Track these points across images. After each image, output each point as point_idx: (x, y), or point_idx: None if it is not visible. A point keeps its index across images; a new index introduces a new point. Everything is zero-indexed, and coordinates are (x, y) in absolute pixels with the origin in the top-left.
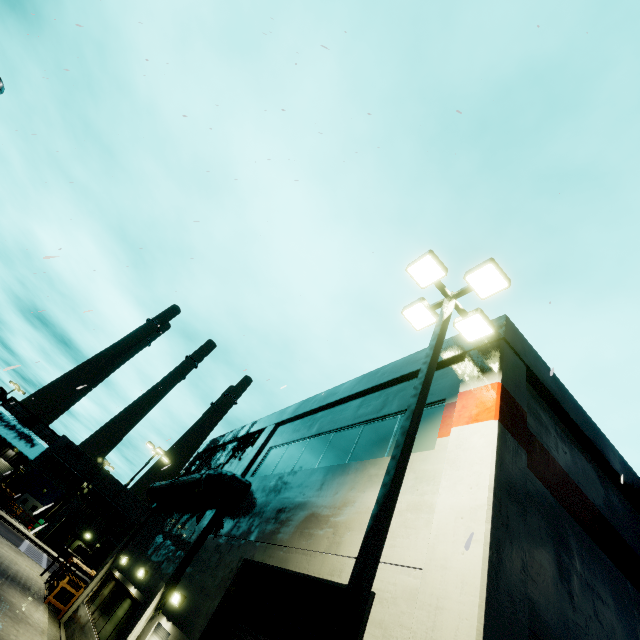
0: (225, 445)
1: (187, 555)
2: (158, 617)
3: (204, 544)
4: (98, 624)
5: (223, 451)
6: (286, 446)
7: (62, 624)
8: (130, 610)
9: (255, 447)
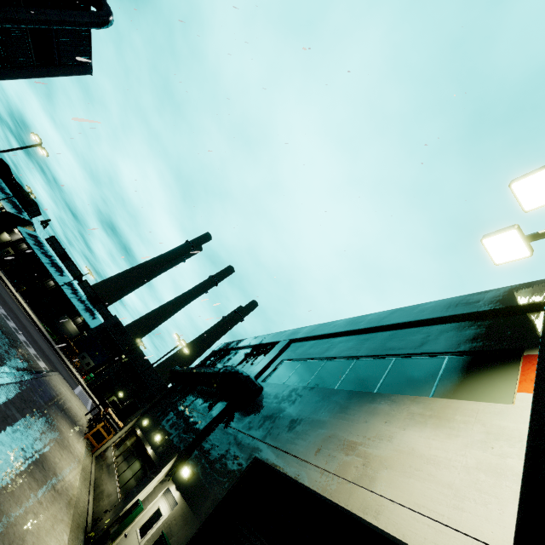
0: (238, 349)
1: (199, 435)
2: (168, 482)
3: (214, 430)
4: (119, 468)
5: (236, 354)
6: (300, 362)
7: (94, 458)
8: (145, 466)
9: (268, 356)
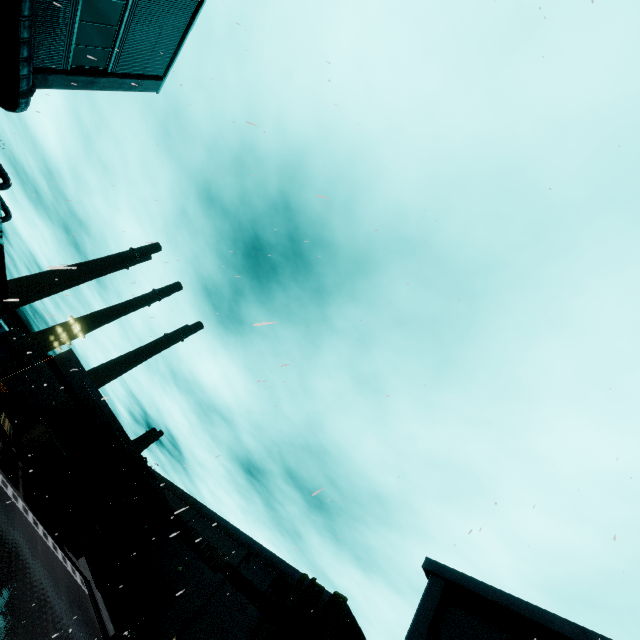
0: None
1: None
2: None
3: None
4: None
5: None
6: None
7: None
8: None
9: None
